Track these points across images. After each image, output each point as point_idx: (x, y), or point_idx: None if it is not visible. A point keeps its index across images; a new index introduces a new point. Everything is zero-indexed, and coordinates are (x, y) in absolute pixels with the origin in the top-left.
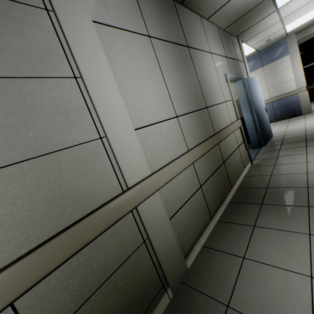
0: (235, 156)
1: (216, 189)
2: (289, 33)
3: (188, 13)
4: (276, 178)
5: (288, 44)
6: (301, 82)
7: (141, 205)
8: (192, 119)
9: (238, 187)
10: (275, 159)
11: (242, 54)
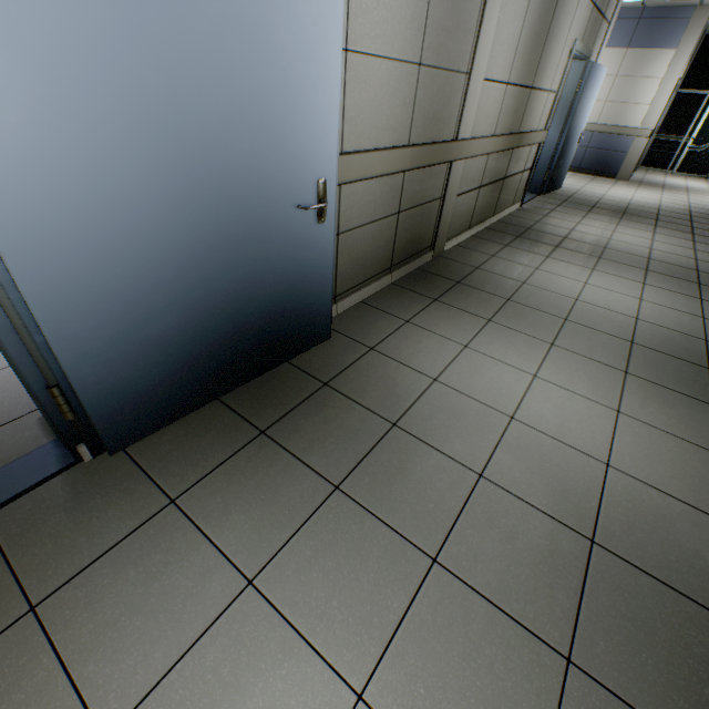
0: (515, 181)
1: (485, 204)
2: (705, 3)
3: None
4: (541, 226)
5: (690, 26)
6: (653, 119)
7: (454, 164)
8: (514, 96)
9: (497, 221)
10: (549, 211)
11: (616, 6)
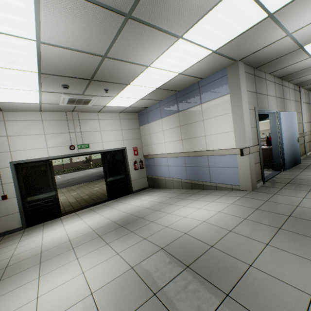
0: None
1: (310, 146)
2: None
3: (310, 93)
4: None
5: None
6: None
7: (304, 137)
8: (308, 124)
9: None
10: None
11: None
